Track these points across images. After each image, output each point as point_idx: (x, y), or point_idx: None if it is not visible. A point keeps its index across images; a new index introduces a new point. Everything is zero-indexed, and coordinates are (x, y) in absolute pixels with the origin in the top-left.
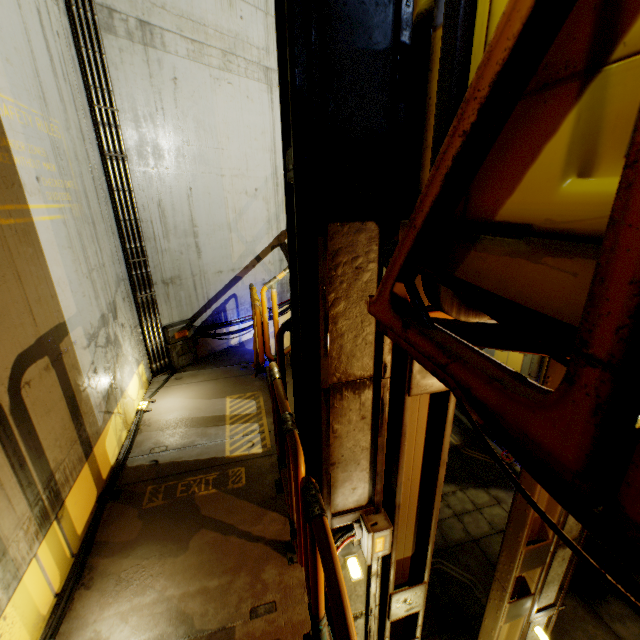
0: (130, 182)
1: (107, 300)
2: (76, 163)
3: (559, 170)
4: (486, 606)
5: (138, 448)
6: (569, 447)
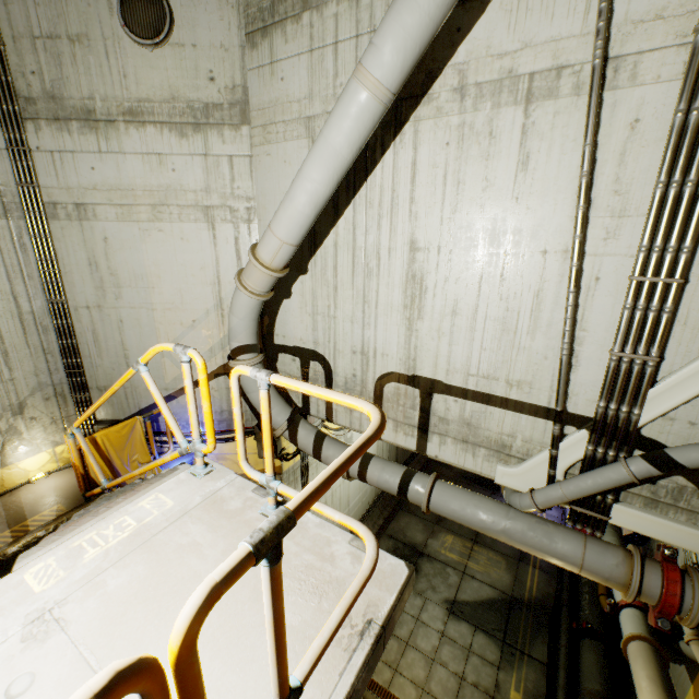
0: (68, 317)
1: (7, 403)
2: None
3: None
4: None
5: None
6: None
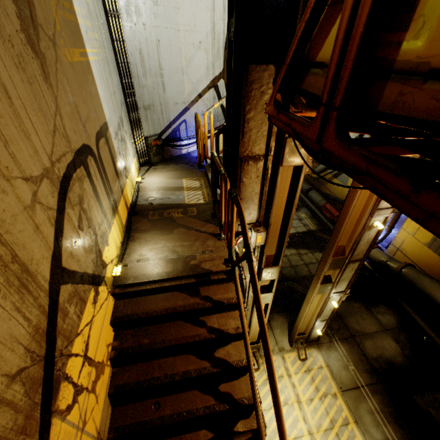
0: (123, 35)
1: (119, 115)
2: (97, 20)
3: (334, 40)
4: (309, 288)
5: (141, 198)
6: (315, 135)
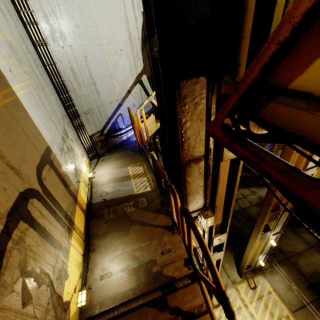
0: (53, 58)
1: (61, 129)
2: (23, 54)
3: None
4: (251, 236)
5: (95, 195)
6: None
